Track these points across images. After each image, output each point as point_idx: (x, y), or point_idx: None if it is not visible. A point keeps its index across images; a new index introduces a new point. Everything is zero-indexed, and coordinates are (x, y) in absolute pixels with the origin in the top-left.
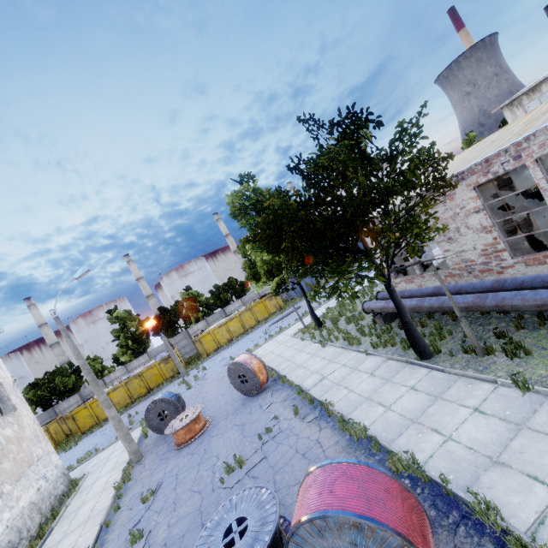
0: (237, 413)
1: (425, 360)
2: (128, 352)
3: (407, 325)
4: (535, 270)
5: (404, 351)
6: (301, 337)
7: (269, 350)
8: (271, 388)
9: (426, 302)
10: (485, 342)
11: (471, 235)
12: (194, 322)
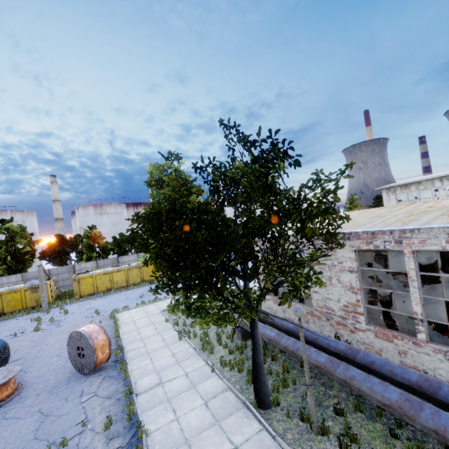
0: (53, 393)
1: (262, 409)
2: (2, 266)
3: (256, 366)
4: (382, 343)
5: (247, 385)
6: (167, 318)
7: (133, 318)
8: (107, 371)
9: (283, 341)
10: (323, 419)
11: (339, 288)
12: (85, 259)
